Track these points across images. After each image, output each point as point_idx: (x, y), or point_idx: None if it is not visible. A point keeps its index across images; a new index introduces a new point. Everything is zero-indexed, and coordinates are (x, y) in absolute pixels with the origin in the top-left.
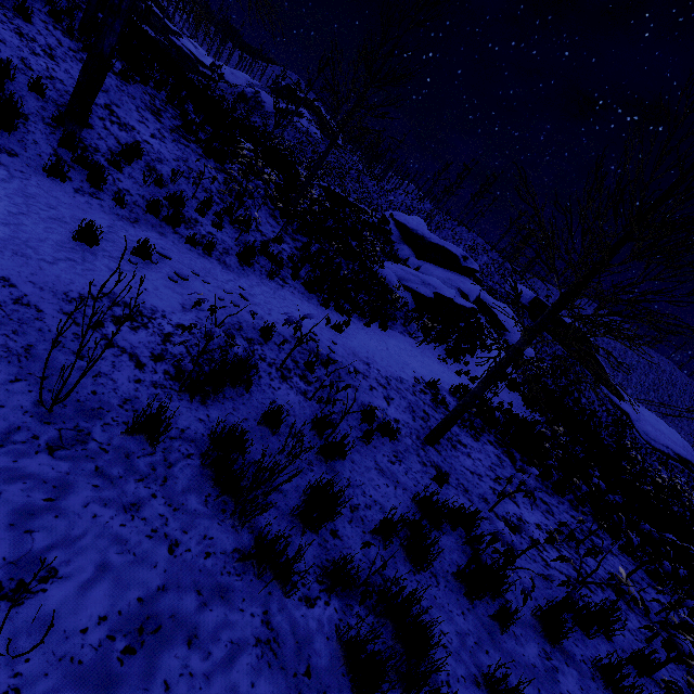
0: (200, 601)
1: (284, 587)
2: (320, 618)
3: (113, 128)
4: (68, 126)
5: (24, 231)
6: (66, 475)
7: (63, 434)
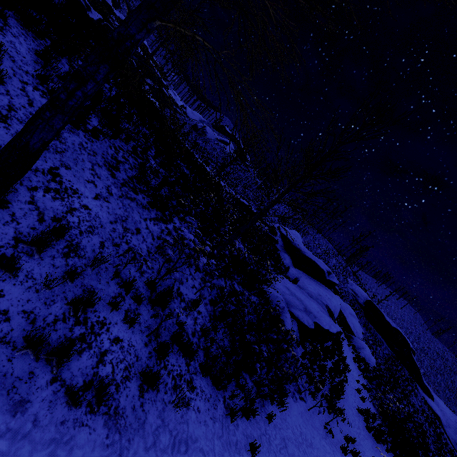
0: None
1: None
2: None
3: (44, 198)
4: None
5: None
6: None
7: None
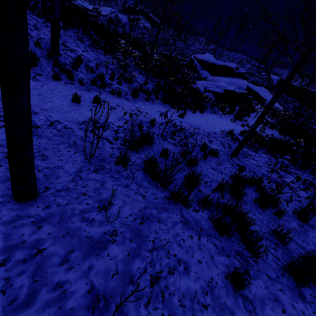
0: (158, 211)
1: (186, 206)
2: (201, 215)
3: (68, 53)
4: (53, 57)
5: (56, 103)
6: (103, 178)
7: (96, 167)
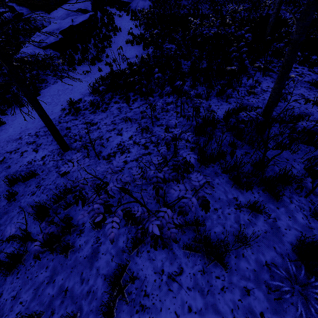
0: None
1: None
2: None
3: None
4: None
5: None
6: None
7: None
